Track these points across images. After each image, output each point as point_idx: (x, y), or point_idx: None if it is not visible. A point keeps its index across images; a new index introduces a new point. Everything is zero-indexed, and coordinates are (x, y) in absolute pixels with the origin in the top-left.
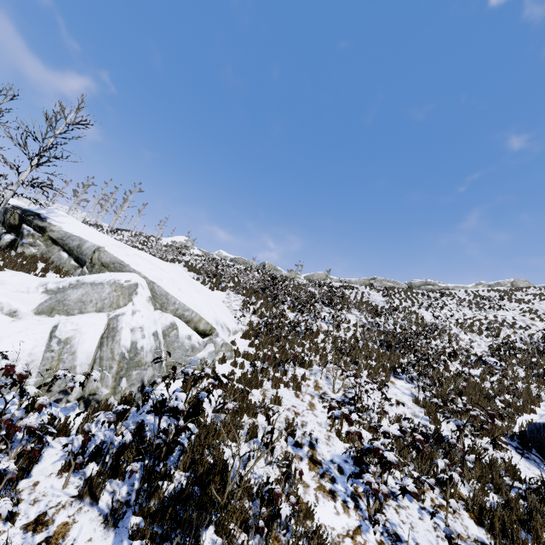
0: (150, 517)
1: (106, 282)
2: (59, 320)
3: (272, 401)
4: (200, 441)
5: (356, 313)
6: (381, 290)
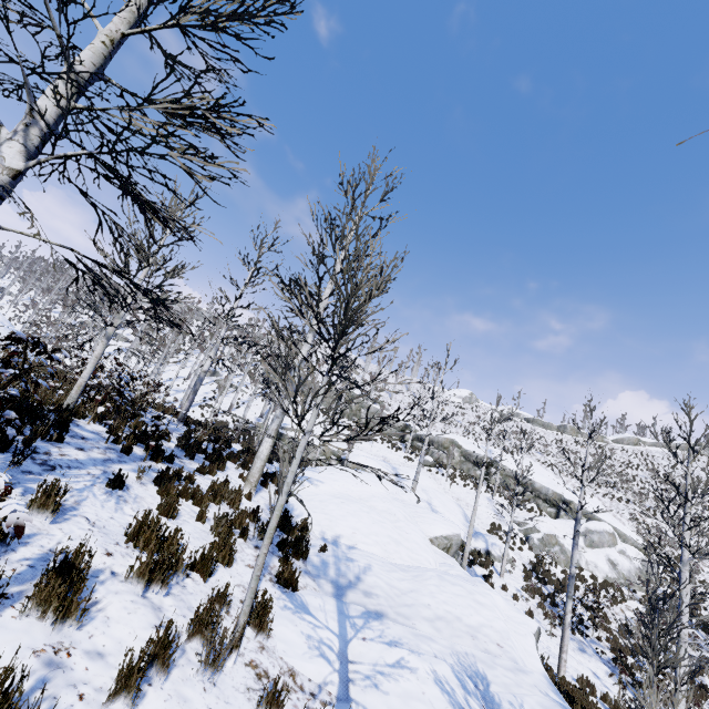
0: (701, 629)
1: (602, 531)
2: (603, 553)
3: (700, 595)
4: (692, 610)
5: (705, 514)
6: None
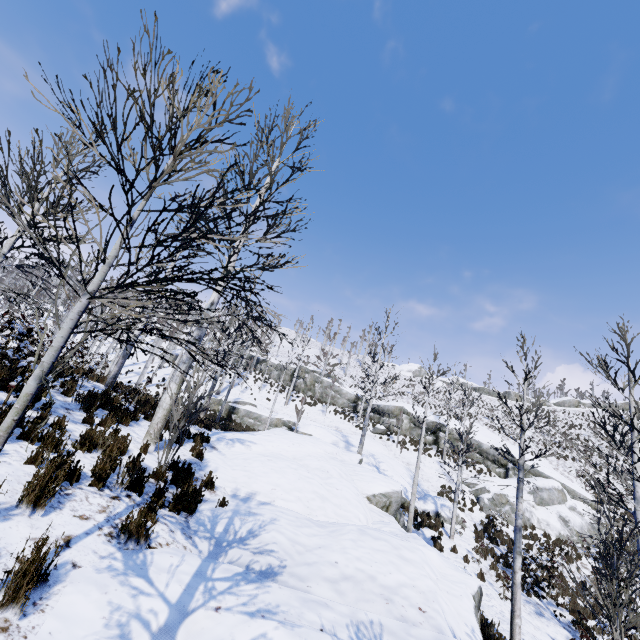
0: None
1: (551, 488)
2: (553, 510)
3: None
4: None
5: None
6: None
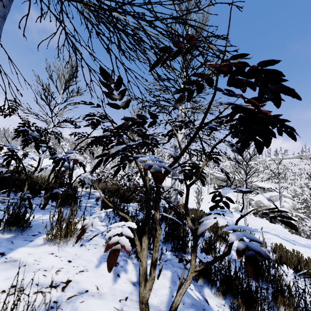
0: None
1: (276, 195)
2: (278, 203)
3: None
4: None
5: (309, 181)
6: (310, 165)
